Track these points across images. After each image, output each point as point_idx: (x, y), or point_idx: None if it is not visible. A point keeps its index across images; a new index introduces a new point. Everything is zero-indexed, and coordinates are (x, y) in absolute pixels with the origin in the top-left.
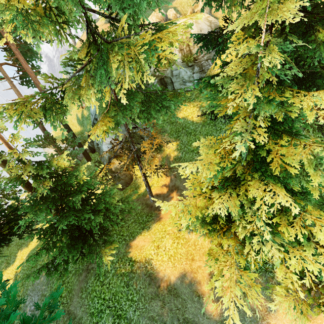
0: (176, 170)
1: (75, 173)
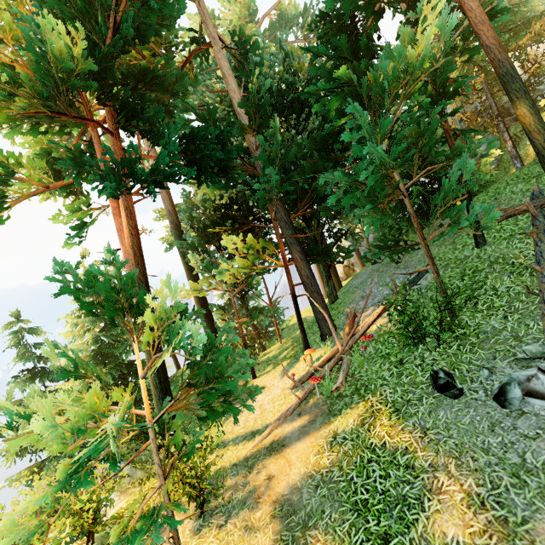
0: None
1: None
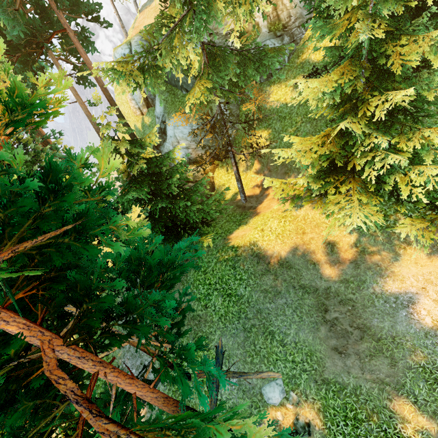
0: (271, 162)
1: (160, 166)
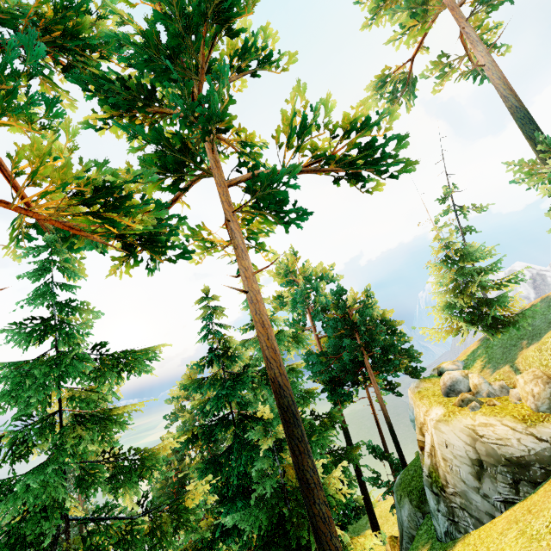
0: None
1: None
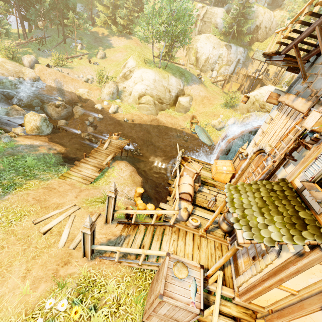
0: None
1: None
